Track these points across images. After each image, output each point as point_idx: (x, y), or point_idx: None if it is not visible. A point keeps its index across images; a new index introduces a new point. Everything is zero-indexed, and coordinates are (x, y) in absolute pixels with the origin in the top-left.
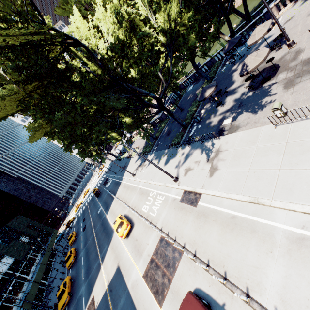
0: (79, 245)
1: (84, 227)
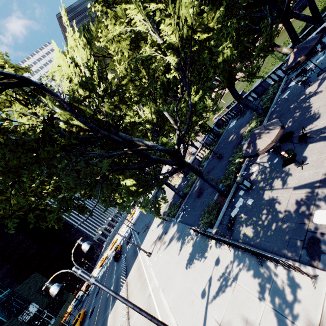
0: None
1: (92, 311)
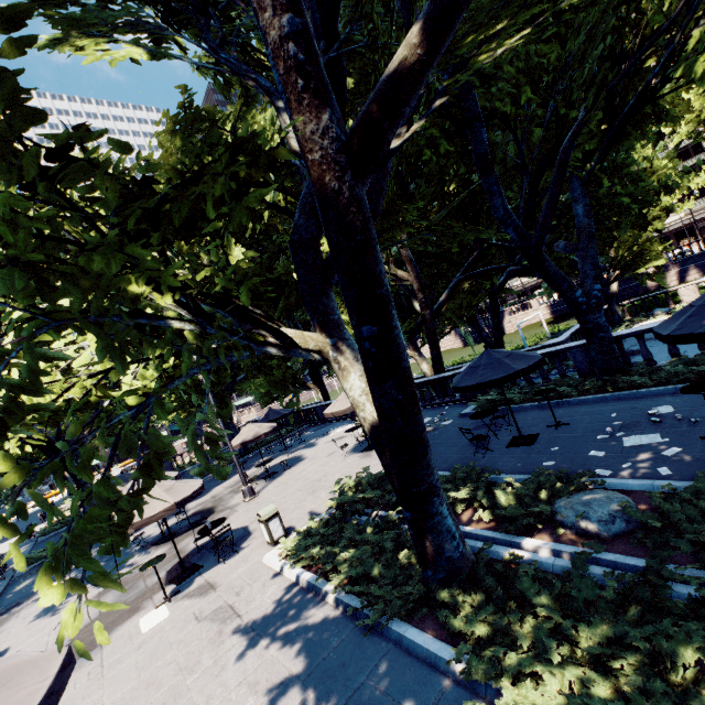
0: None
1: None
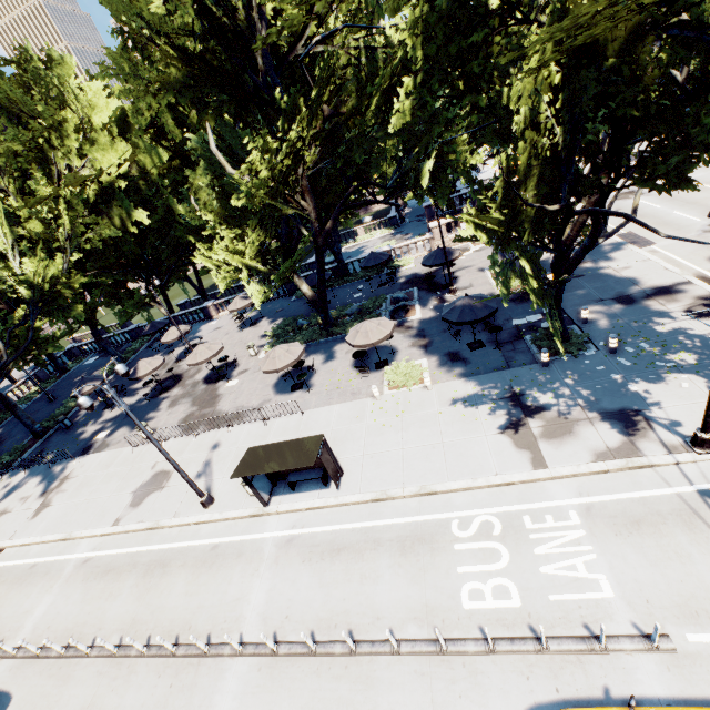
0: None
1: None
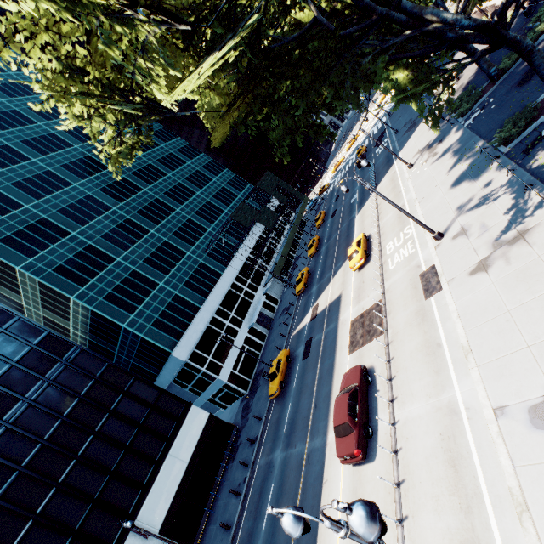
0: (323, 235)
1: (333, 213)
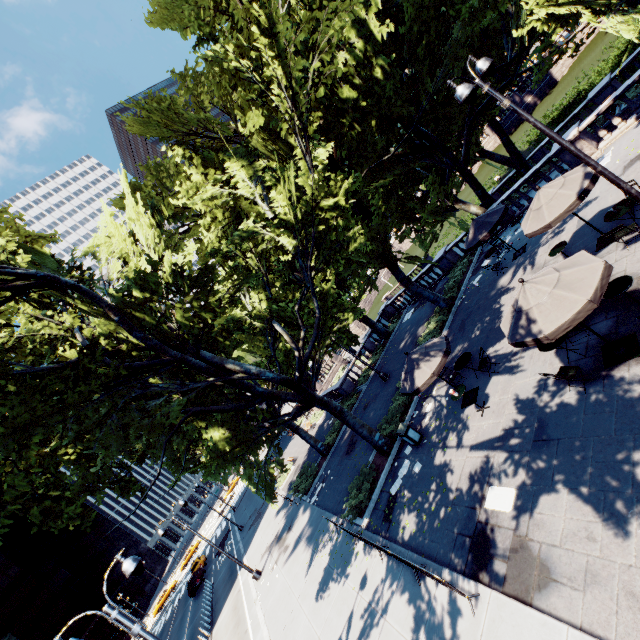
0: None
1: None
